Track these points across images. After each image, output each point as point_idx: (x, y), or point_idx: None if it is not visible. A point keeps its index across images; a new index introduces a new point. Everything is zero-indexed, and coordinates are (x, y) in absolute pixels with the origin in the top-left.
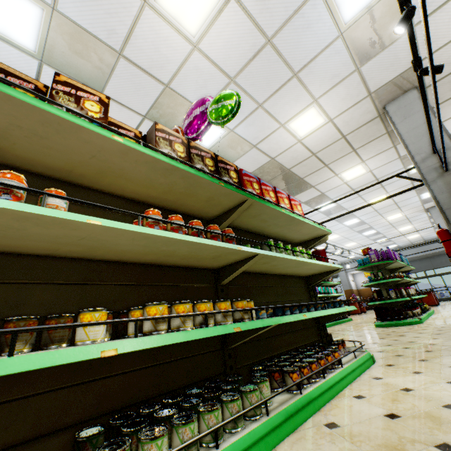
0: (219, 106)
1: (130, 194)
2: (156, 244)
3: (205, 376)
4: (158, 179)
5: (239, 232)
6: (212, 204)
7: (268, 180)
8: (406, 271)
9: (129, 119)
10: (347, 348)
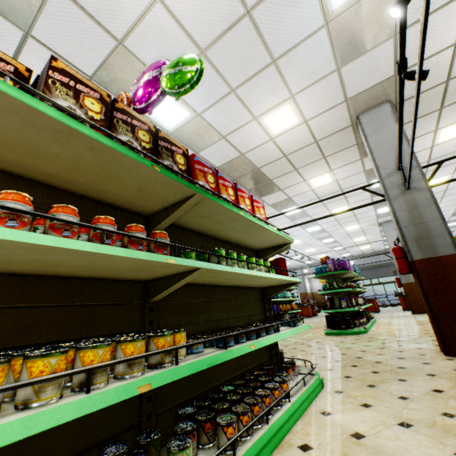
0: (176, 71)
1: (6, 164)
2: (12, 250)
3: (105, 437)
4: (49, 146)
5: (188, 233)
6: (146, 194)
7: (236, 177)
8: (357, 280)
9: None
10: (297, 368)
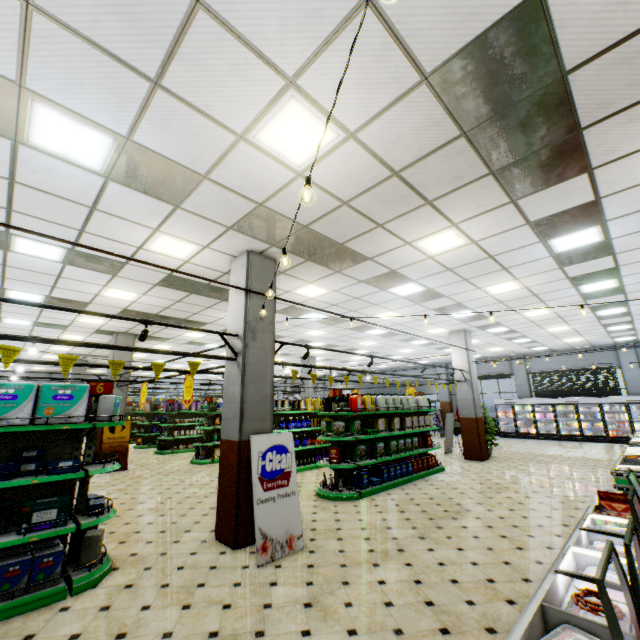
0: None
1: None
2: None
3: None
4: None
5: None
6: None
7: None
8: None
9: None
10: None
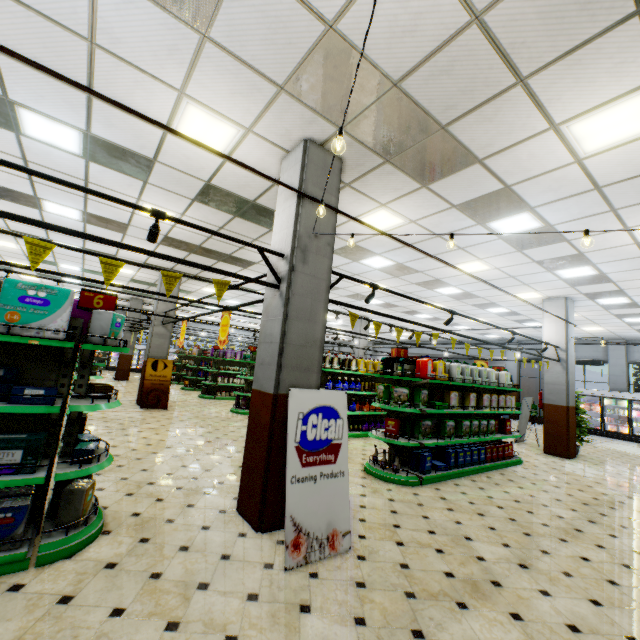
0: None
1: None
2: None
3: None
4: None
5: None
6: None
7: (150, 285)
8: None
9: (23, 260)
10: None
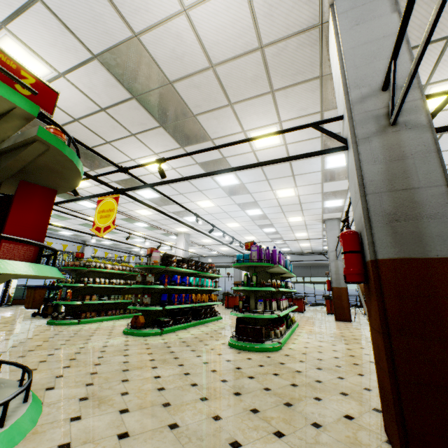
0: None
1: None
2: None
3: None
4: None
5: None
6: None
7: (137, 91)
8: (287, 277)
9: None
10: None
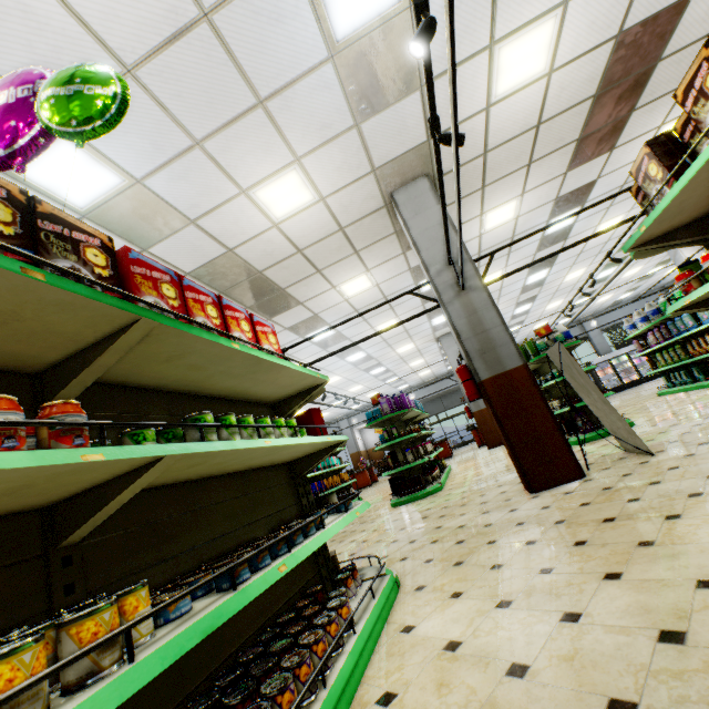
0: (69, 93)
1: None
2: None
3: None
4: None
5: (138, 394)
6: (23, 330)
7: (226, 287)
8: (421, 420)
9: None
10: (361, 572)
